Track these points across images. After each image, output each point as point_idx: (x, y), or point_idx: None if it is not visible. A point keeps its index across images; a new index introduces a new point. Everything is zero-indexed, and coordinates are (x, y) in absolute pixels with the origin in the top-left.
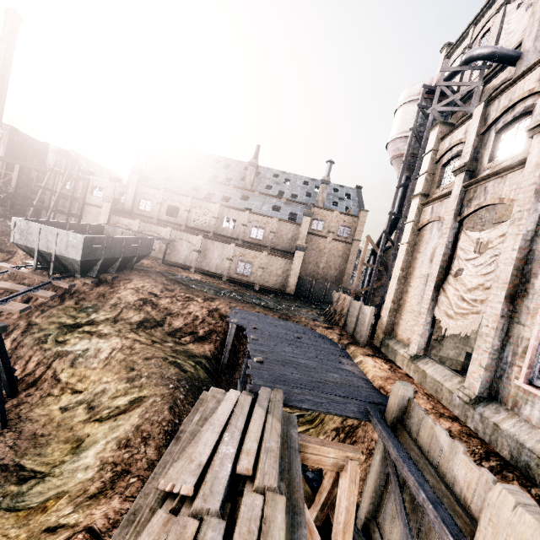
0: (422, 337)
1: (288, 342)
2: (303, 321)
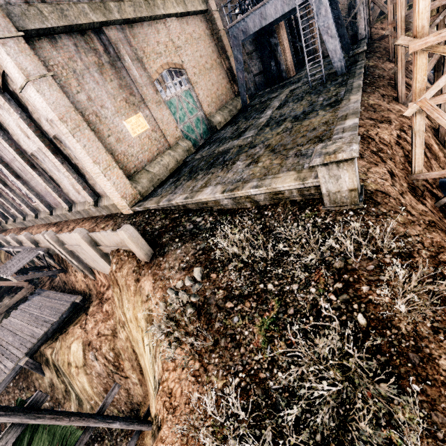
0: (0, 216)
1: None
2: None
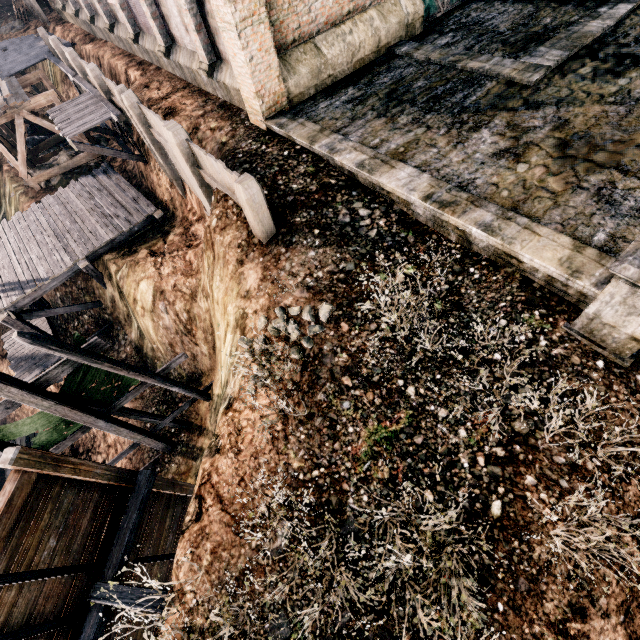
0: None
1: (0, 57)
2: (4, 37)
